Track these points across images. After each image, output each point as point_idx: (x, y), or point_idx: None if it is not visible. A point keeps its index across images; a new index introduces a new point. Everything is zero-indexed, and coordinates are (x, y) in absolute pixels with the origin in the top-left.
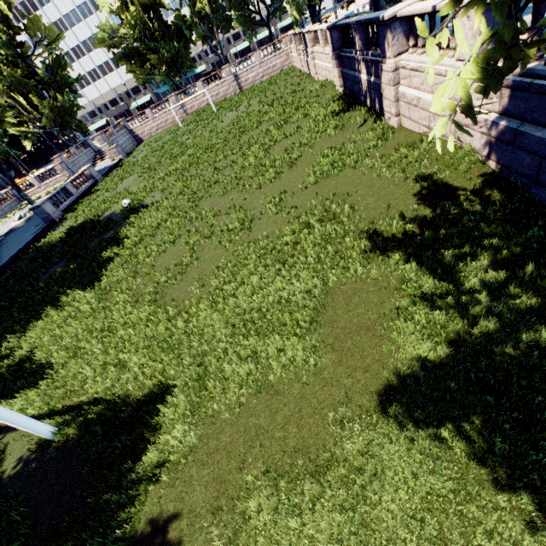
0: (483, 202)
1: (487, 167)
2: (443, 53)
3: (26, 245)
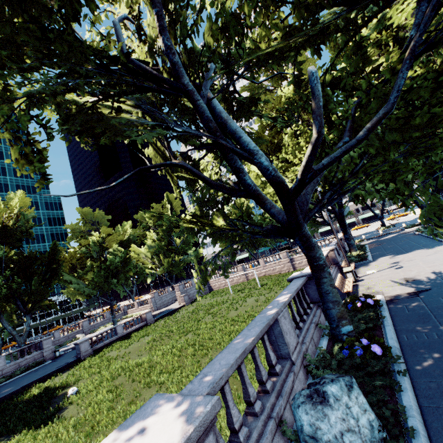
0: None
1: None
2: None
3: (37, 380)
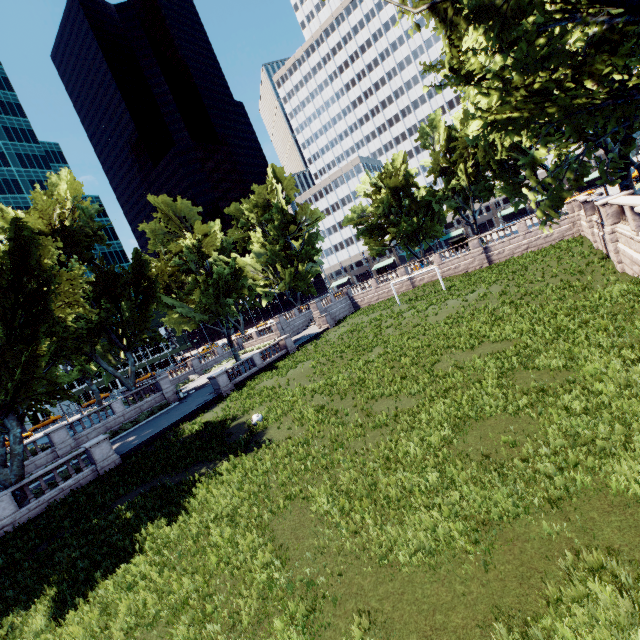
0: None
1: None
2: None
3: (180, 419)
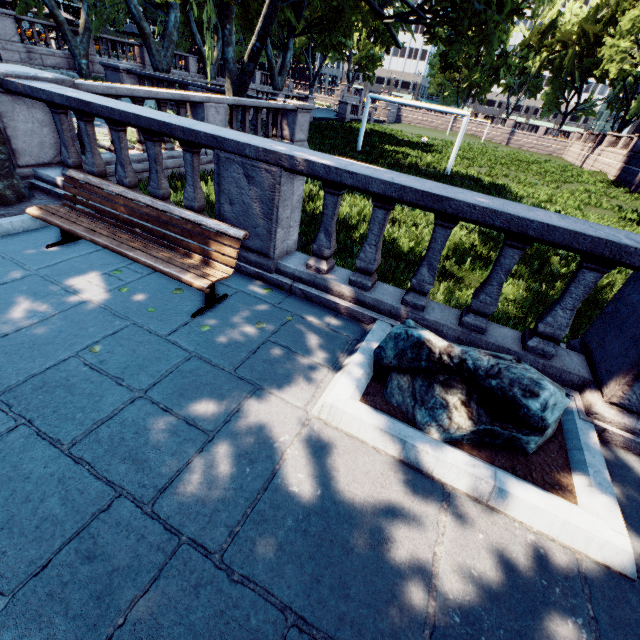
0: None
1: None
2: None
3: (329, 119)
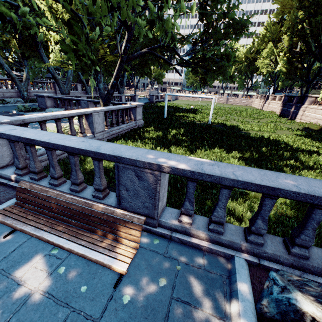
0: (318, 131)
1: (321, 127)
2: (320, 106)
3: (146, 102)
